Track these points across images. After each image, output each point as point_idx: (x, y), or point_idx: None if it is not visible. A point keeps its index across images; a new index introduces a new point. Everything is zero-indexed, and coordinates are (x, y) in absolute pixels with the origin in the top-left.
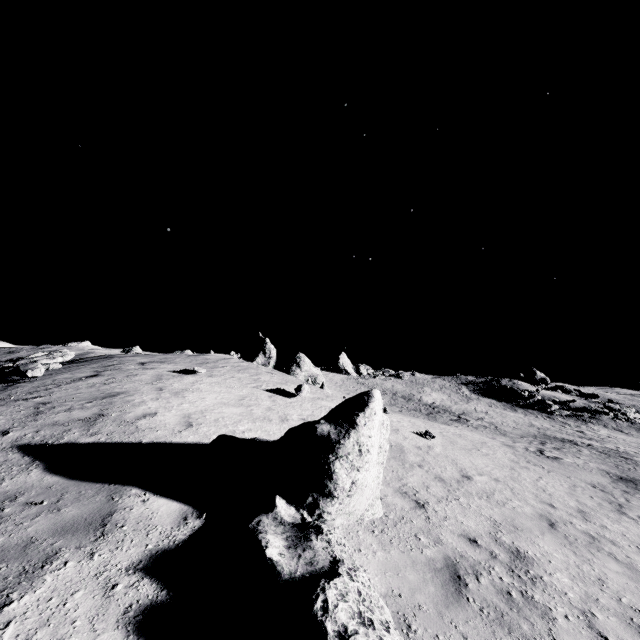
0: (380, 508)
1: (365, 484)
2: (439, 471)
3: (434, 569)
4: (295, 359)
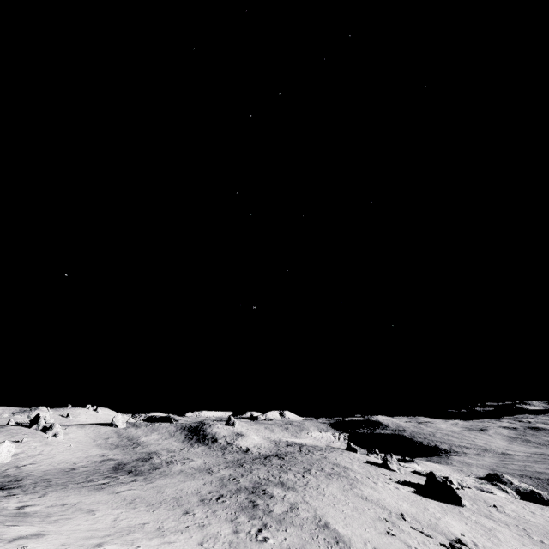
0: (6, 461)
1: (1, 456)
2: (41, 458)
3: (4, 466)
4: (52, 425)
